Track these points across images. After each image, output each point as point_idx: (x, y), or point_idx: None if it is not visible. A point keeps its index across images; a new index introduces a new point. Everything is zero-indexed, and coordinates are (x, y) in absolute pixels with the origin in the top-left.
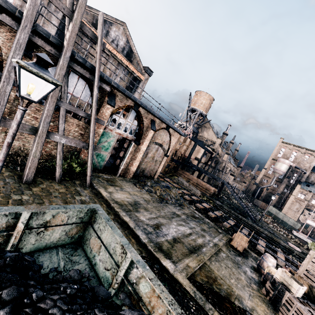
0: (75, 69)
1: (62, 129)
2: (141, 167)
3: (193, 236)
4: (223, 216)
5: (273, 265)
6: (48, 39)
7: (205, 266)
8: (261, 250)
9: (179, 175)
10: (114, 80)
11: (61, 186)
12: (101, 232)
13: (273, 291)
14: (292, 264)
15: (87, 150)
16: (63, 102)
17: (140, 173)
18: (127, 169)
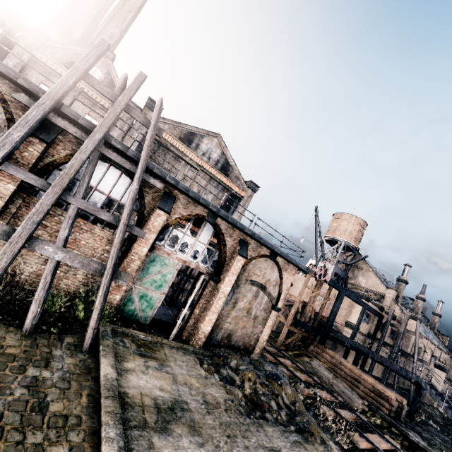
0: (108, 157)
1: (63, 236)
2: (226, 326)
3: None
4: None
5: None
6: (77, 121)
7: None
8: None
9: (313, 356)
10: (174, 177)
11: (21, 342)
12: None
13: None
14: None
15: (116, 282)
16: (76, 197)
17: (223, 340)
18: (195, 327)
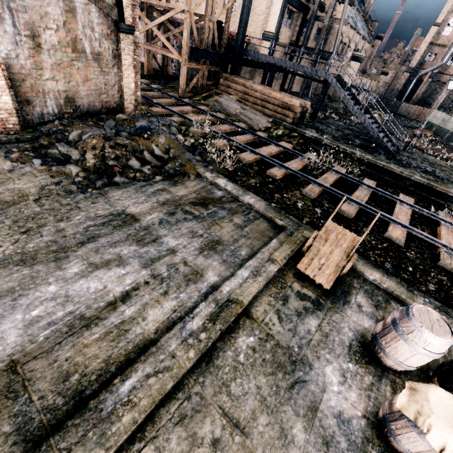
0: None
1: None
2: (52, 88)
3: (134, 301)
4: (313, 165)
5: (437, 355)
6: None
7: None
8: (396, 240)
9: (224, 92)
10: None
11: None
12: None
13: None
14: None
15: None
16: None
17: (64, 110)
18: None
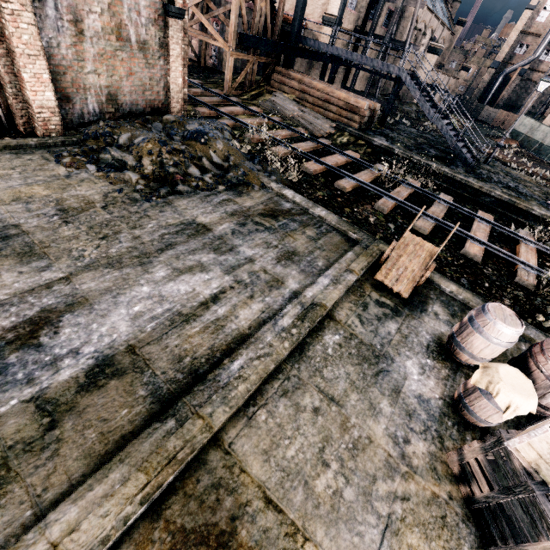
0: None
1: None
2: (93, 83)
3: (224, 302)
4: (384, 178)
5: (508, 344)
6: None
7: (205, 464)
8: (473, 257)
9: (277, 90)
10: None
11: None
12: None
13: (492, 490)
14: None
15: None
16: None
17: (106, 109)
18: (25, 103)
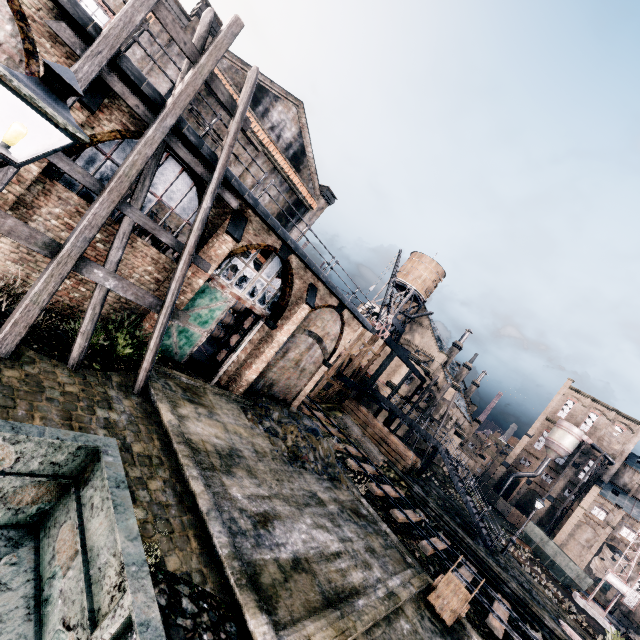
0: (176, 152)
1: (116, 259)
2: (270, 376)
3: (343, 560)
4: (423, 524)
5: None
6: (139, 86)
7: None
8: (496, 630)
9: (346, 412)
10: (251, 191)
11: (74, 379)
12: (91, 513)
13: None
14: None
15: None
16: (133, 207)
17: (263, 389)
18: (238, 373)
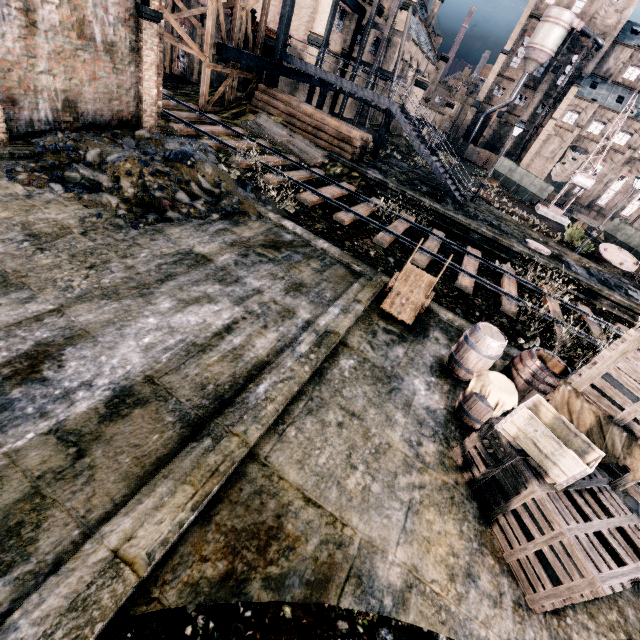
0: None
1: None
2: (47, 85)
3: (238, 332)
4: (380, 212)
5: (496, 357)
6: None
7: (245, 476)
8: (466, 289)
9: (261, 111)
10: None
11: None
12: None
13: (487, 468)
14: (530, 297)
15: None
16: None
17: (62, 117)
18: None
